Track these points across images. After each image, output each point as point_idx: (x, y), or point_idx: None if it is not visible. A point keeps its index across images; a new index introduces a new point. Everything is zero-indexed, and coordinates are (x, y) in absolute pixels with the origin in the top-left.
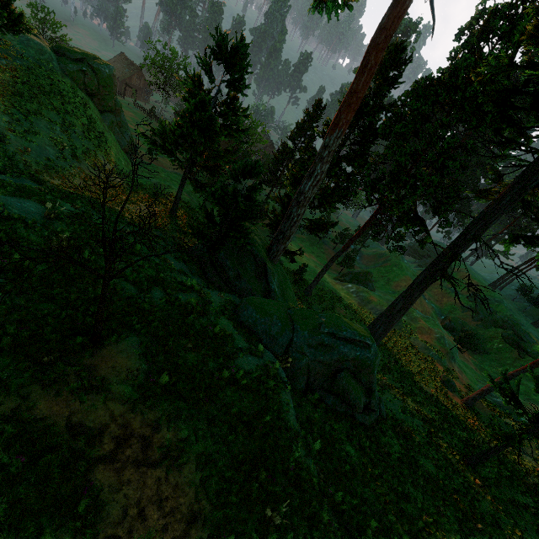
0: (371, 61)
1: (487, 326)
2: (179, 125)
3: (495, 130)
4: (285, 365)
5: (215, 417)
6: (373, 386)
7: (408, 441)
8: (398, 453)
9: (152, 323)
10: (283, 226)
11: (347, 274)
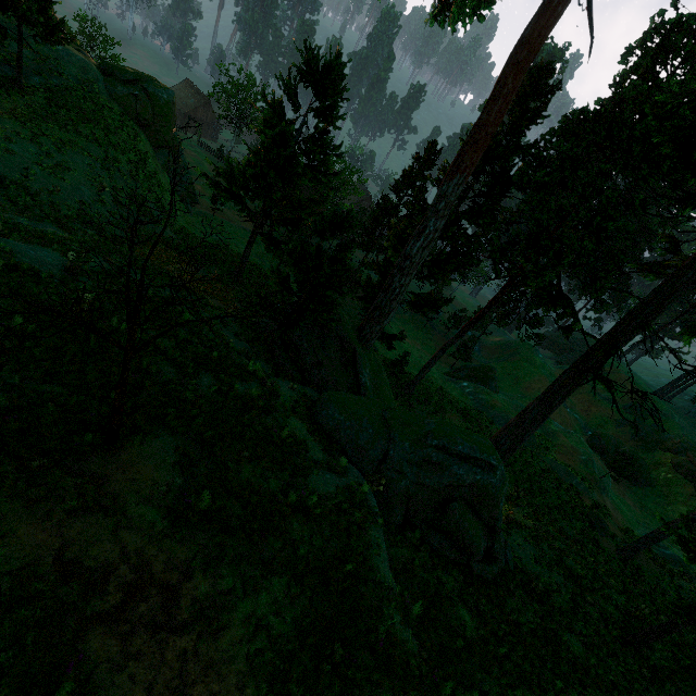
0: (508, 84)
1: (650, 448)
2: (252, 166)
3: (673, 182)
4: (377, 489)
5: (273, 560)
6: (497, 525)
7: (545, 606)
8: (532, 623)
9: (195, 420)
10: (380, 300)
11: (462, 369)
